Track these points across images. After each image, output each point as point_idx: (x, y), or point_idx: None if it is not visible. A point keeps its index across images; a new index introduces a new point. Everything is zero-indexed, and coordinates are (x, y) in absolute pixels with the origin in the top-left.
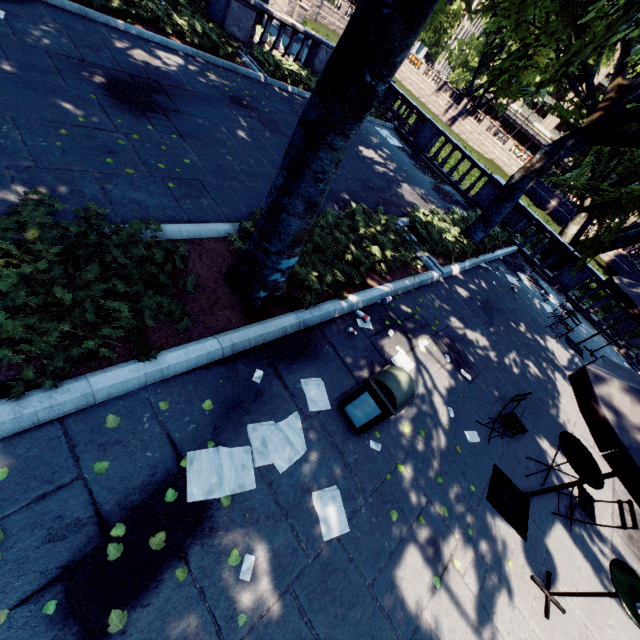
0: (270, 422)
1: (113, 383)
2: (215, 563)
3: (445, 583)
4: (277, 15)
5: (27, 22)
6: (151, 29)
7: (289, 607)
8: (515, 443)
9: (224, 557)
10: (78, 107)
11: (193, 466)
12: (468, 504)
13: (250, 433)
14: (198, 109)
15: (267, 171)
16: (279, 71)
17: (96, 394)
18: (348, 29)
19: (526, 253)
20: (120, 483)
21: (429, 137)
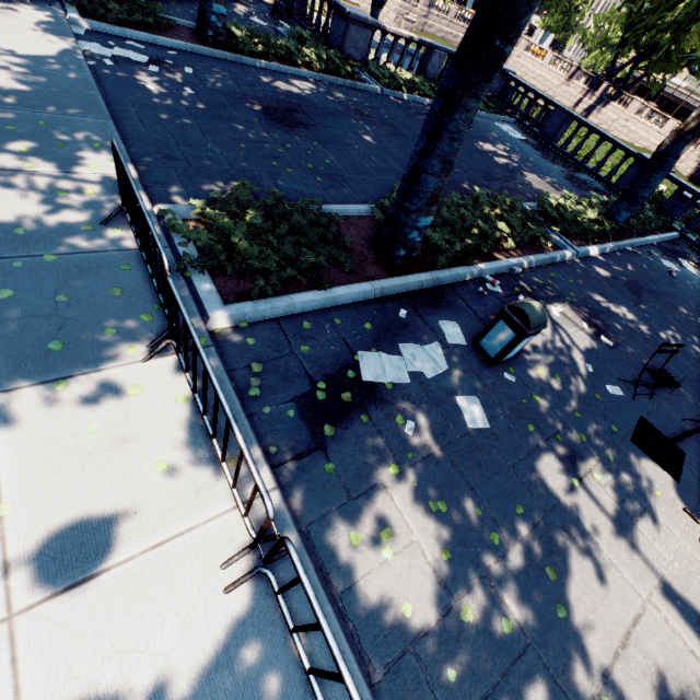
0: (416, 345)
1: (305, 300)
2: (386, 419)
3: (584, 486)
4: (391, 29)
5: (206, 73)
6: (285, 64)
7: (444, 459)
8: (668, 406)
9: (392, 417)
10: (248, 128)
11: (363, 360)
12: (609, 439)
13: (401, 349)
14: (330, 122)
15: (392, 167)
16: (394, 81)
17: (295, 306)
18: (480, 8)
19: (691, 239)
20: (318, 360)
21: (558, 124)
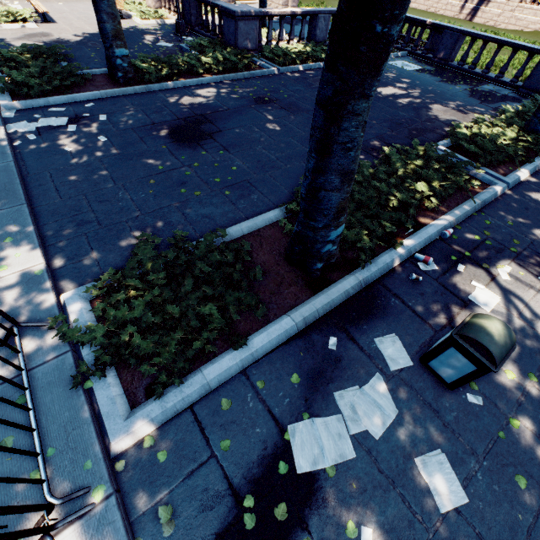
0: (354, 387)
1: (219, 372)
2: (334, 534)
3: None
4: (275, 12)
5: (119, 114)
6: (189, 77)
7: None
8: None
9: (341, 528)
10: (157, 159)
11: (295, 438)
12: None
13: (338, 401)
14: (233, 122)
15: (298, 149)
16: (288, 58)
17: (210, 383)
18: None
19: None
20: (241, 458)
21: (451, 44)
